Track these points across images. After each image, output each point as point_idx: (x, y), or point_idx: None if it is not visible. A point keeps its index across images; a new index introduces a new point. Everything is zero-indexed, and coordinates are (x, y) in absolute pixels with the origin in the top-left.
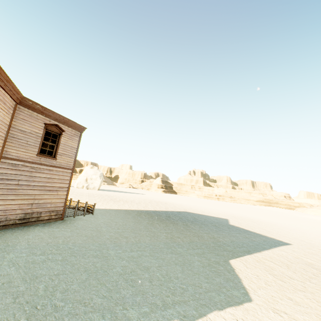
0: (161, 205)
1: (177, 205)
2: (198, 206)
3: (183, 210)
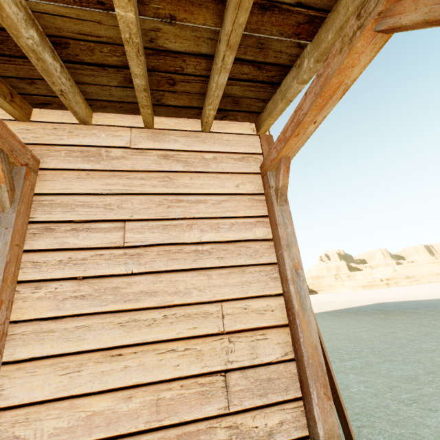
0: (332, 304)
1: (351, 300)
2: (383, 296)
3: (377, 302)
